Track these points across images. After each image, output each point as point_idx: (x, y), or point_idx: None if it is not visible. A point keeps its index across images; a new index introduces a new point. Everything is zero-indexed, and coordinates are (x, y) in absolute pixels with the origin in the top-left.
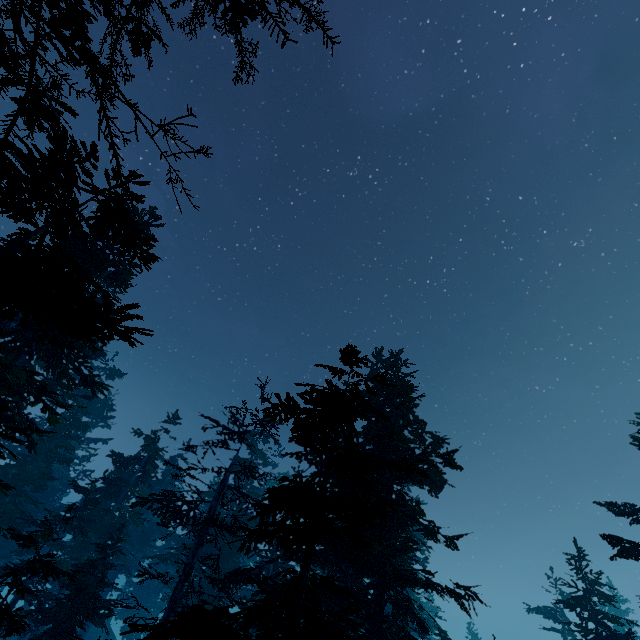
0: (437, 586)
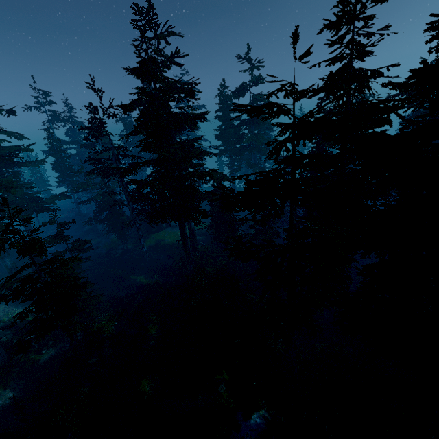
0: (199, 174)
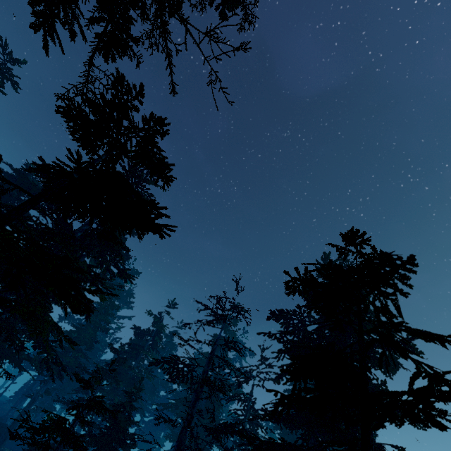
0: None
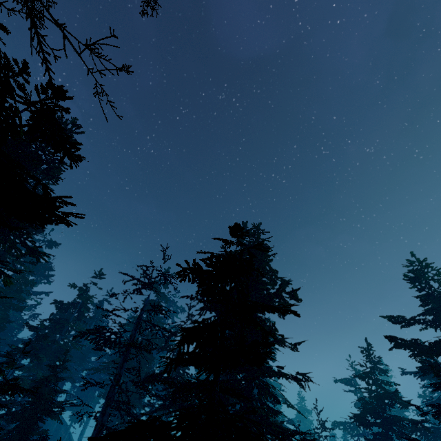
0: (285, 375)
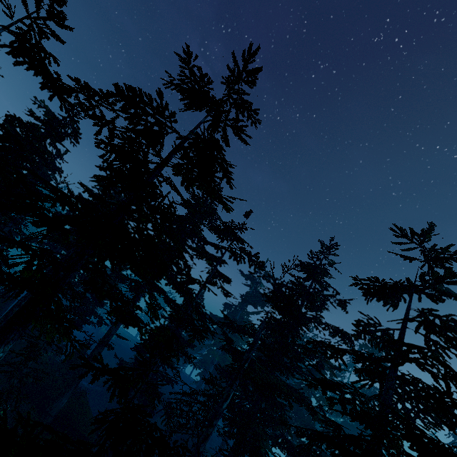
0: None
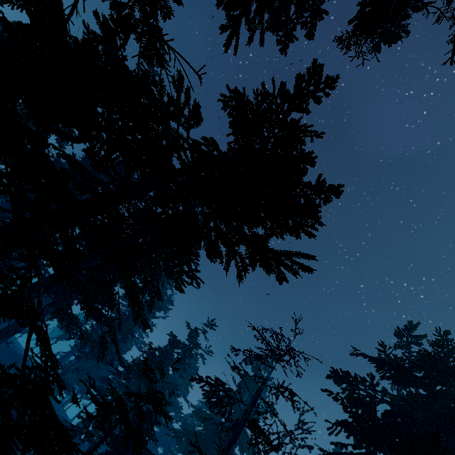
0: None
